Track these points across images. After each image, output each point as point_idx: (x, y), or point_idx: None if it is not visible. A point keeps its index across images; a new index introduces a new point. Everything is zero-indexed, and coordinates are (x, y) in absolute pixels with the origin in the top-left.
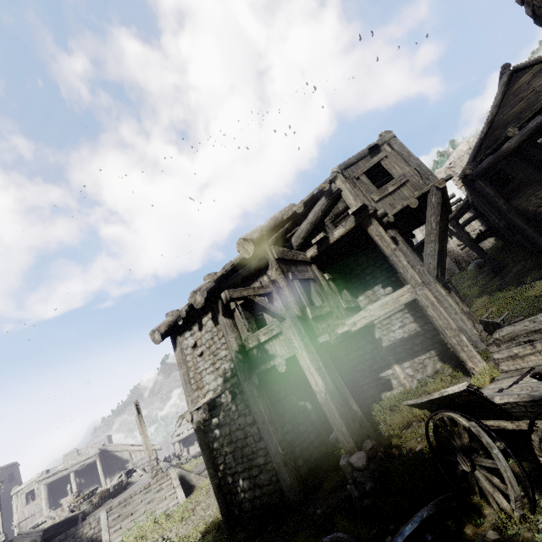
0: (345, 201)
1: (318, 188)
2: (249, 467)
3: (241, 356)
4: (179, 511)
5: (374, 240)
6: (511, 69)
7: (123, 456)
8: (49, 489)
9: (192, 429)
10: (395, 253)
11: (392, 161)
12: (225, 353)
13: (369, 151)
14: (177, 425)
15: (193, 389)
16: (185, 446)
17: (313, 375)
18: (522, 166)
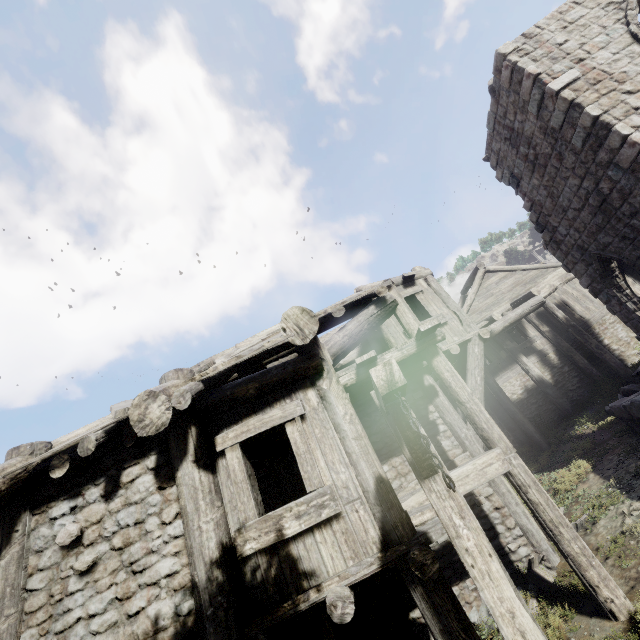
0: (402, 318)
1: (369, 291)
2: None
3: (225, 576)
4: None
5: (442, 376)
6: (484, 269)
7: None
8: None
9: None
10: (474, 399)
11: (429, 298)
12: (173, 566)
13: (403, 280)
14: None
15: None
16: None
17: (529, 637)
18: (497, 352)
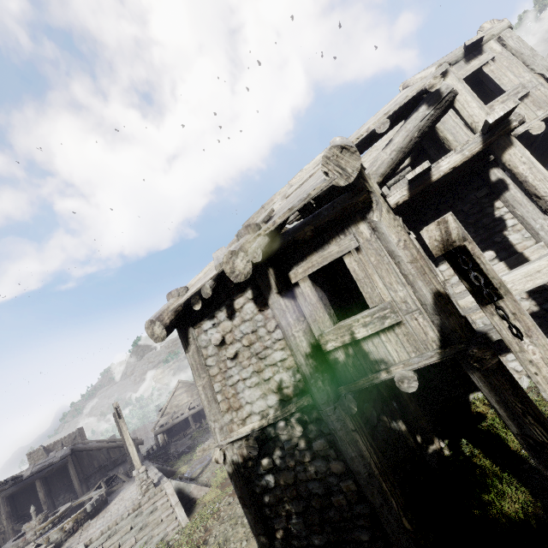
0: (462, 111)
1: (418, 88)
2: (337, 542)
3: (317, 363)
4: (187, 547)
5: (515, 171)
6: None
7: (99, 454)
8: (10, 501)
9: (177, 419)
10: None
11: (502, 65)
12: (282, 356)
13: (465, 52)
14: (159, 415)
15: (221, 409)
16: (170, 437)
17: None
18: None
